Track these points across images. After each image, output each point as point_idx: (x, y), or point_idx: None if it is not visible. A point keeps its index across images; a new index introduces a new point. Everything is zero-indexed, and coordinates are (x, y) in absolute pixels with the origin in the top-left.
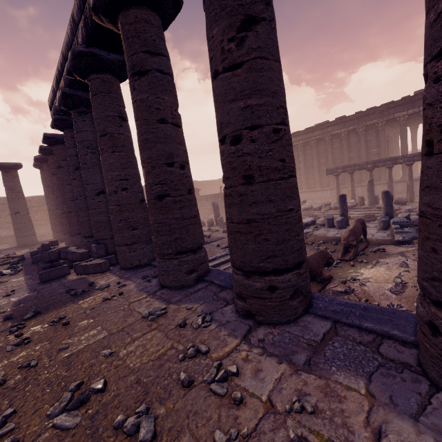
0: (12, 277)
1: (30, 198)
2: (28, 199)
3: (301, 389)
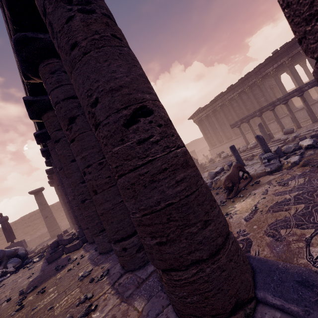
0: (37, 263)
1: (56, 203)
2: (55, 205)
3: (115, 314)
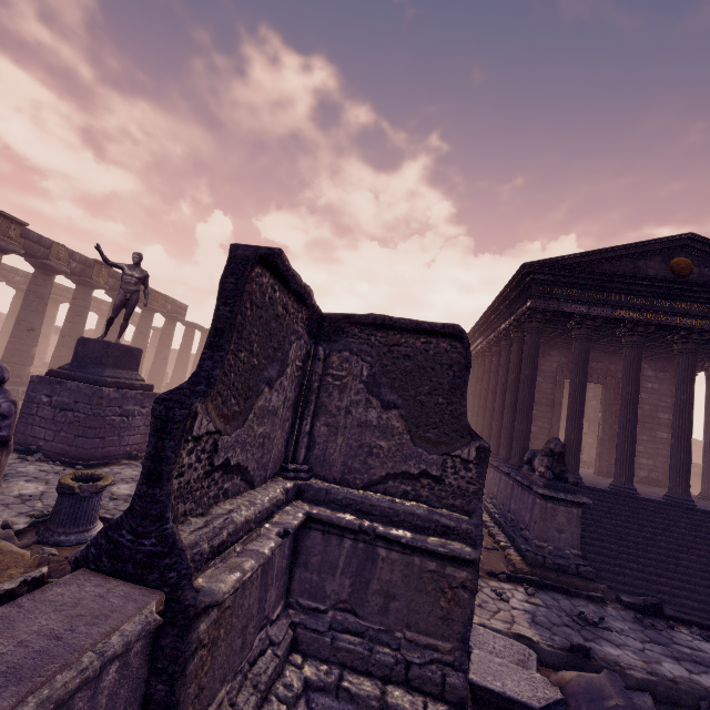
0: None
1: None
2: None
3: None
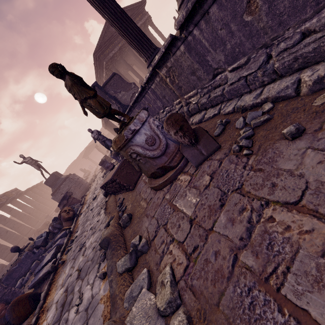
0: None
1: None
2: None
3: None
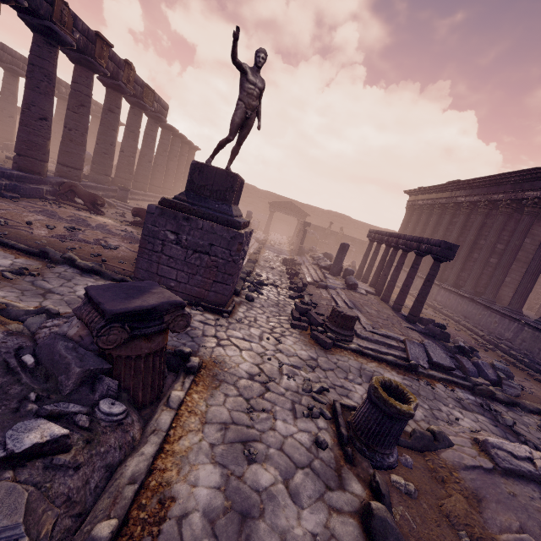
0: None
1: None
2: None
3: None
